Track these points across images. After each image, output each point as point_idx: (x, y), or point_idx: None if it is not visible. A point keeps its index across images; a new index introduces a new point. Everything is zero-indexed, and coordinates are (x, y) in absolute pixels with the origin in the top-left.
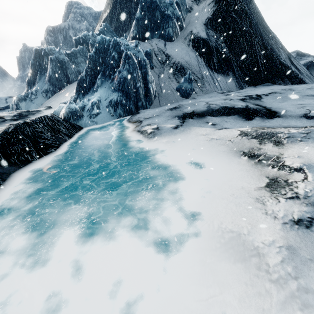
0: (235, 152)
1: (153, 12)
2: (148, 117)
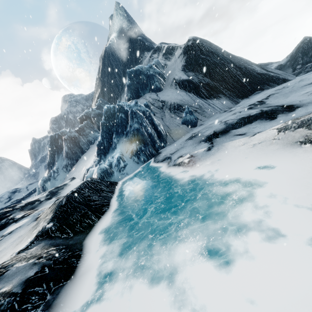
0: (291, 145)
1: (139, 76)
2: (173, 151)
